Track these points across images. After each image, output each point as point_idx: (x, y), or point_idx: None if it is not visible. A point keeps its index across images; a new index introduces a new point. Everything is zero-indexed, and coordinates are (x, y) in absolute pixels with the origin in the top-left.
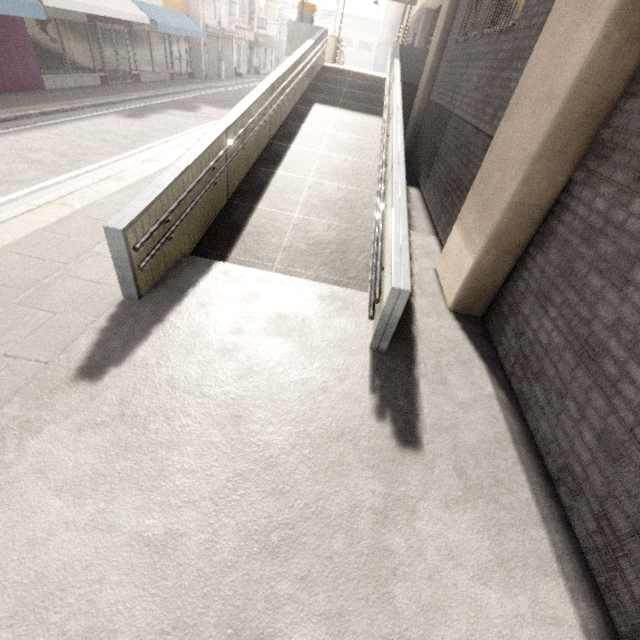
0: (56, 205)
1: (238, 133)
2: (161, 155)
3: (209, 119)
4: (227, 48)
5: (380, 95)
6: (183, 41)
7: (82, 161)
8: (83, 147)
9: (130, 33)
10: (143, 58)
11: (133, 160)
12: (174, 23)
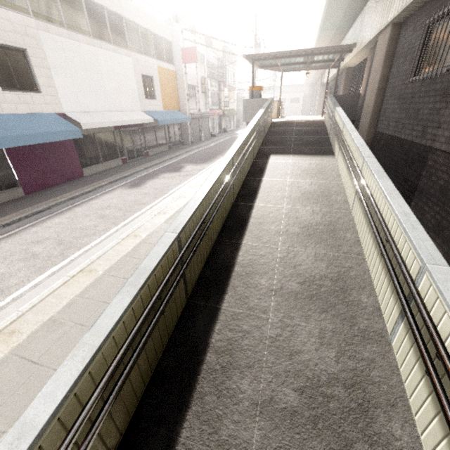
0: (3, 336)
1: (194, 230)
2: (141, 226)
3: (189, 176)
4: (205, 122)
5: (325, 135)
6: (177, 125)
7: (73, 247)
8: (82, 228)
9: (142, 129)
10: (151, 141)
11: (117, 236)
12: (169, 117)
